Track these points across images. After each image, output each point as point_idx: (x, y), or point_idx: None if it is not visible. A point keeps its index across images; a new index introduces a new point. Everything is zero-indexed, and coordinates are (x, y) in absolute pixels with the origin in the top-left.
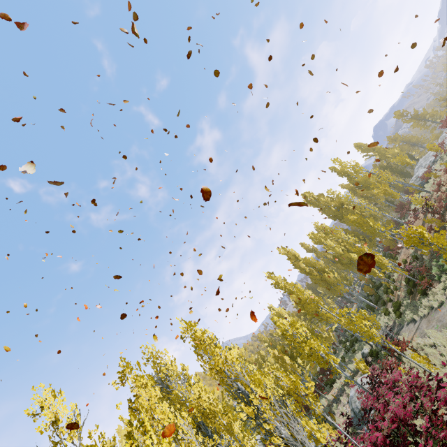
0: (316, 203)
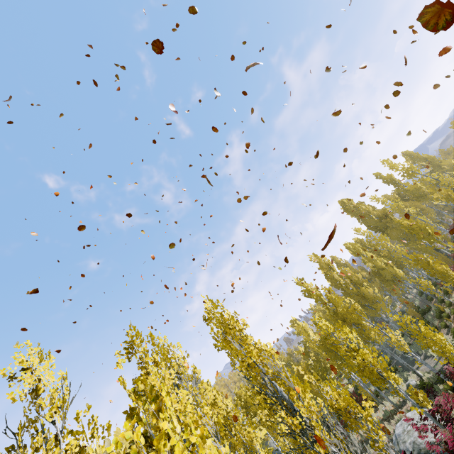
0: (355, 211)
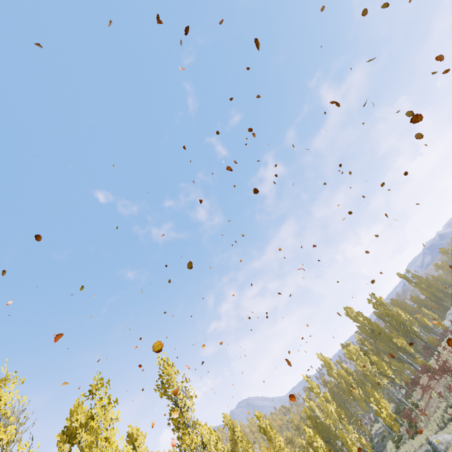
0: (354, 320)
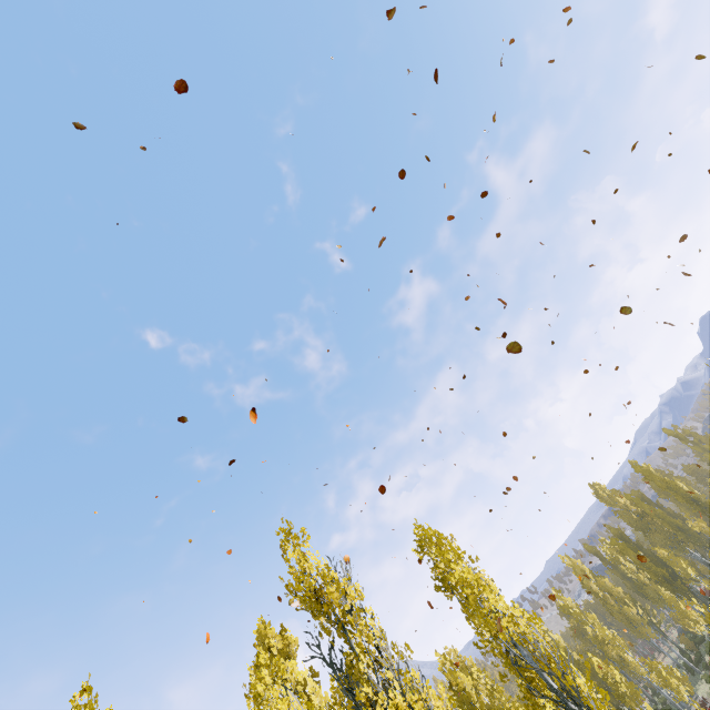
0: (609, 502)
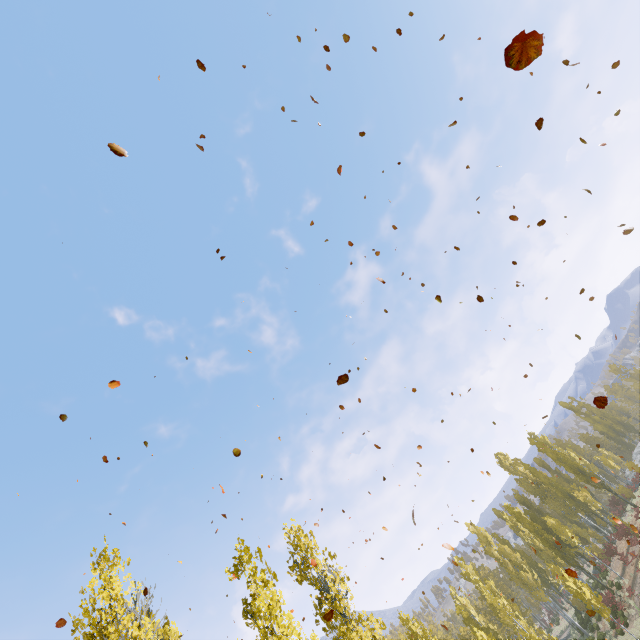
0: (511, 471)
